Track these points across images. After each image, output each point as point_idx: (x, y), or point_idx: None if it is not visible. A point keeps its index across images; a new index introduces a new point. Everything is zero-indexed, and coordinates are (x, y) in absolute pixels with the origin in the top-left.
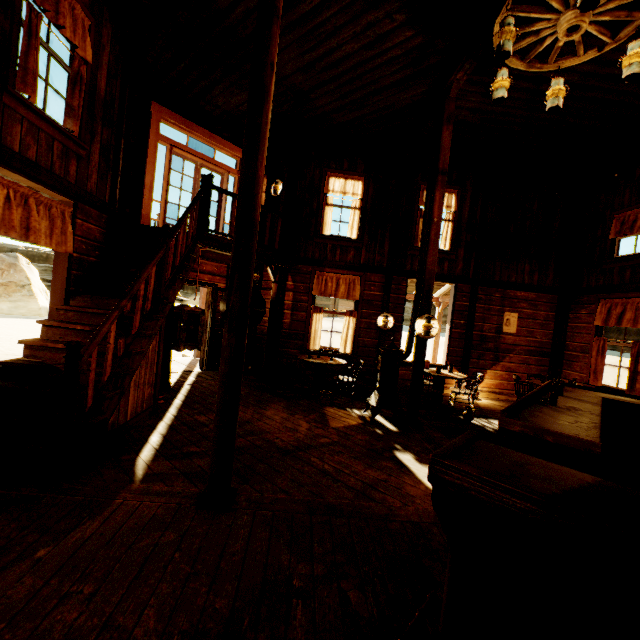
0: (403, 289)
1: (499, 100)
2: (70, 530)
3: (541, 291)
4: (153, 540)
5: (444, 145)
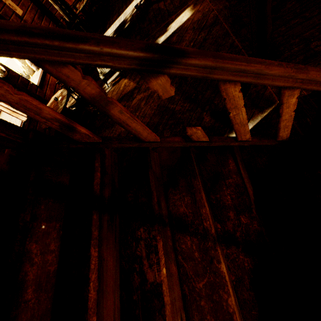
0: None
1: None
2: None
3: None
4: None
5: None
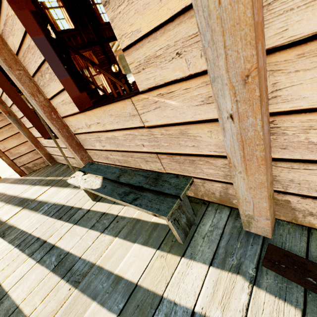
0: (110, 49)
1: None
2: None
3: None
4: None
5: None
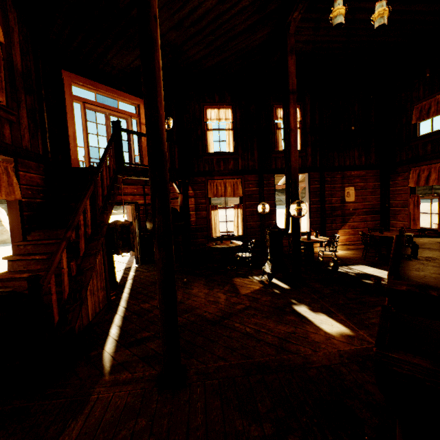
0: (272, 183)
1: (338, 25)
2: (58, 435)
3: (368, 168)
4: (129, 430)
5: (291, 71)
